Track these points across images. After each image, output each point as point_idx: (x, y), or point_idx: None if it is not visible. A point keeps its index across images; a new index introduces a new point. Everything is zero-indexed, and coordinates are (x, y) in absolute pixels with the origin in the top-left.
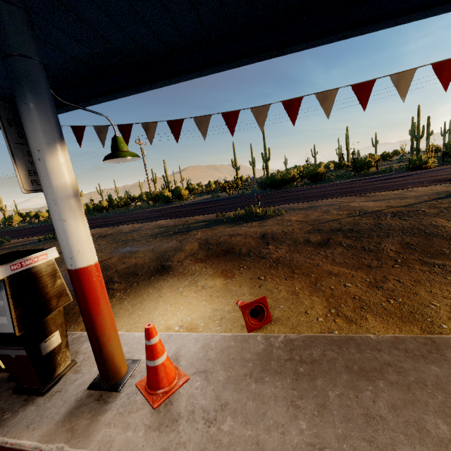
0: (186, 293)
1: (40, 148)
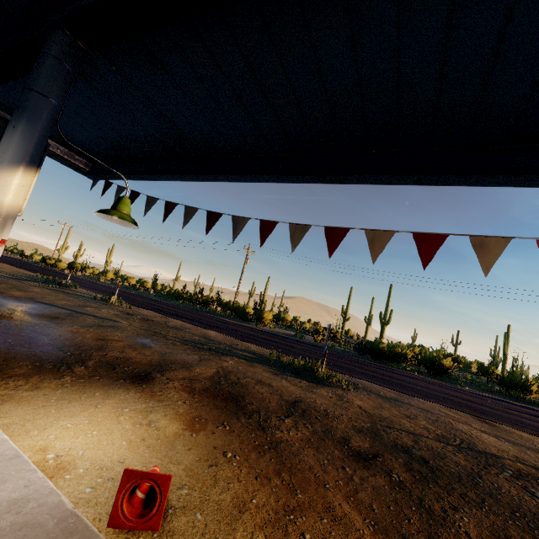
0: (123, 418)
1: None
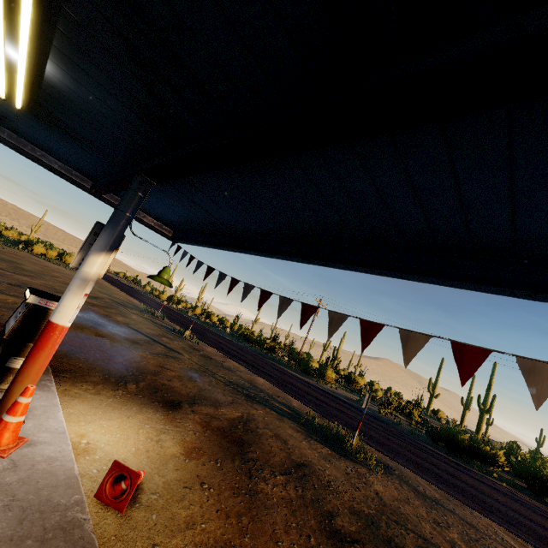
0: (142, 431)
1: (93, 250)
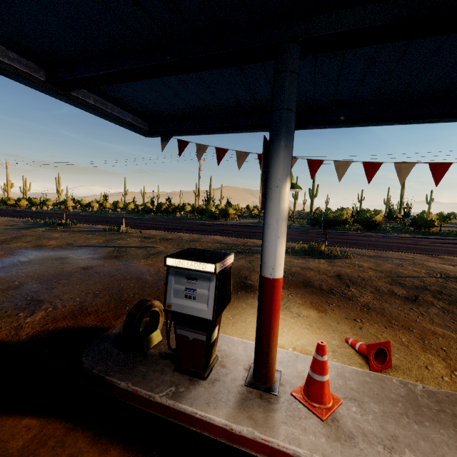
0: (283, 316)
1: (281, 178)
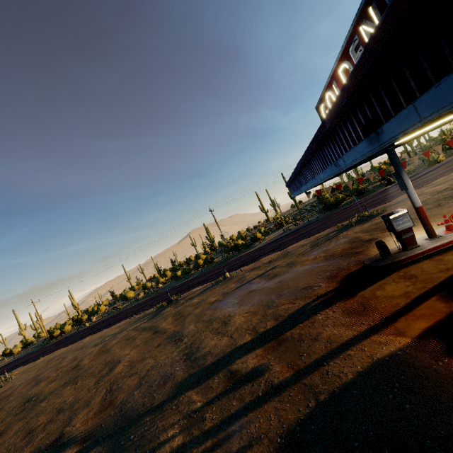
0: None
1: (407, 179)
